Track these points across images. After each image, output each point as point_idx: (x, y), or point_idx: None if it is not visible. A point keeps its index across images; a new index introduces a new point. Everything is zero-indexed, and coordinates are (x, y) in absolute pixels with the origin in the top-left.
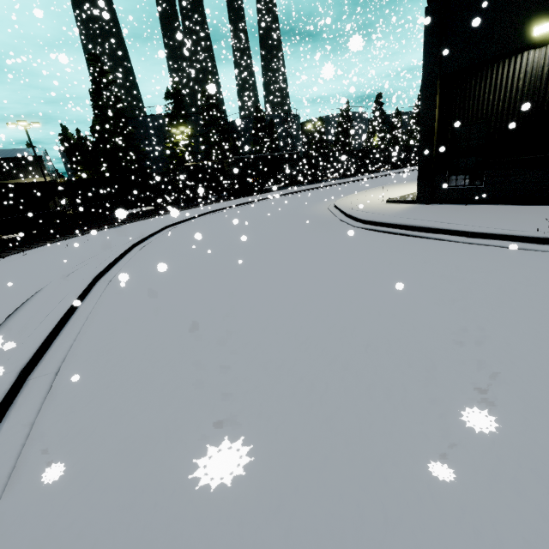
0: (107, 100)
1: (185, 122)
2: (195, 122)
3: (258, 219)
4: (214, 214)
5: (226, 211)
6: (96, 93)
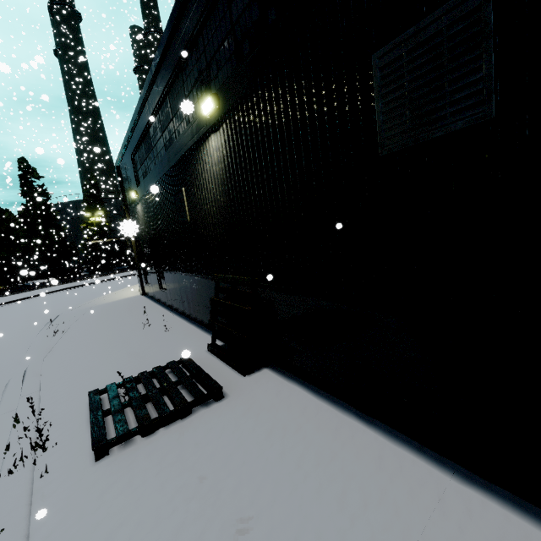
0: (32, 191)
1: (103, 206)
2: (120, 204)
3: (61, 300)
4: (68, 290)
5: (83, 287)
6: (23, 186)
